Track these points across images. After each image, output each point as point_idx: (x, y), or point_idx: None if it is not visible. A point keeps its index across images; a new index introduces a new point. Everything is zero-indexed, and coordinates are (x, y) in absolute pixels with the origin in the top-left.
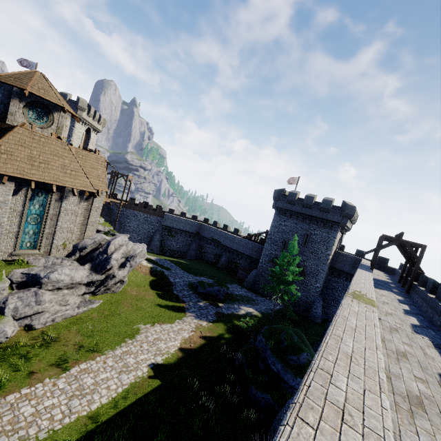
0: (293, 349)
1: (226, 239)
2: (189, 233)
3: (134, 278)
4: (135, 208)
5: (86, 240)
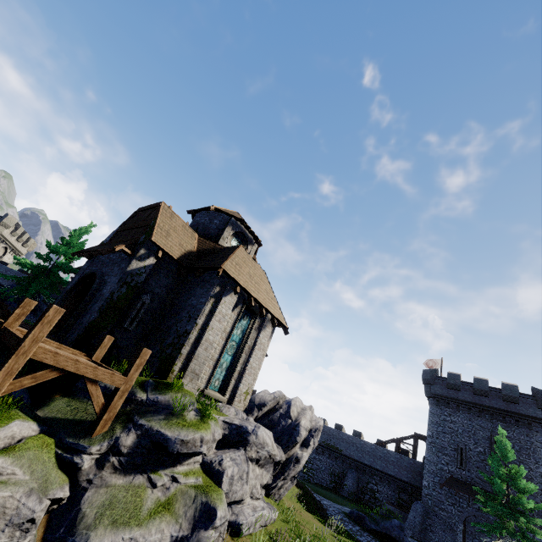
0: None
1: (350, 445)
2: None
3: None
4: None
5: (263, 394)
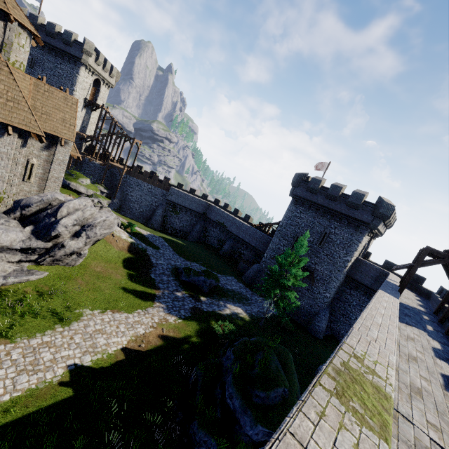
0: (265, 380)
1: (233, 225)
2: (194, 212)
3: (105, 252)
4: (139, 176)
5: (32, 197)
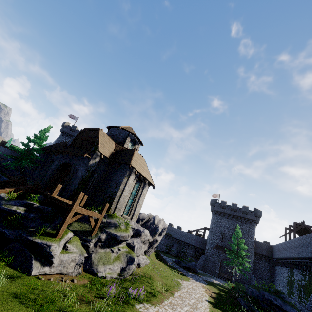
0: (279, 291)
1: (175, 233)
2: None
3: None
4: None
5: (143, 214)
